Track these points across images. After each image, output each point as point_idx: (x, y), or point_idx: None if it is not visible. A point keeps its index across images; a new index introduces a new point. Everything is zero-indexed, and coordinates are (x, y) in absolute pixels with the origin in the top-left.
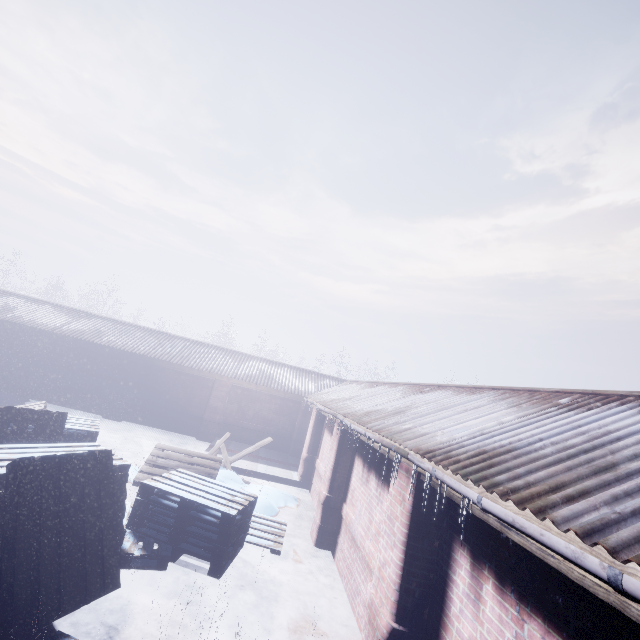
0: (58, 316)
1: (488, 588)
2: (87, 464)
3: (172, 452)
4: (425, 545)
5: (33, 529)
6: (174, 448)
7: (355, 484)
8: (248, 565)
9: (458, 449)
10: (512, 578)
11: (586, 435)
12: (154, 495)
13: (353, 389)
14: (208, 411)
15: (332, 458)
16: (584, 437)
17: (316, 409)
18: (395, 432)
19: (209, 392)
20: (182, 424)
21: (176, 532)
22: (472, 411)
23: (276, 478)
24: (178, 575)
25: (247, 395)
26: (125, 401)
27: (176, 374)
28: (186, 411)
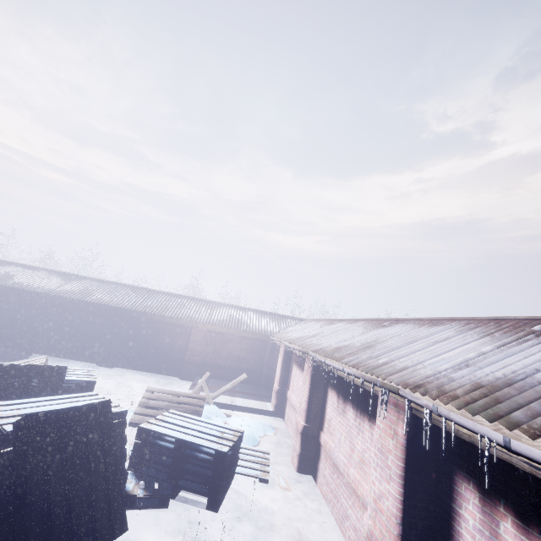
0: (52, 280)
1: (507, 526)
2: (88, 415)
3: (161, 393)
4: (423, 478)
5: (42, 484)
6: (163, 390)
7: (331, 414)
8: (240, 495)
9: (449, 382)
10: (538, 518)
11: None
12: (151, 437)
13: (314, 327)
14: (188, 354)
15: (306, 391)
16: None
17: (284, 347)
18: (373, 367)
19: (187, 337)
20: (166, 367)
21: (174, 471)
22: (444, 342)
23: (253, 410)
24: (179, 511)
25: (220, 338)
26: (115, 350)
27: (158, 323)
28: (169, 355)
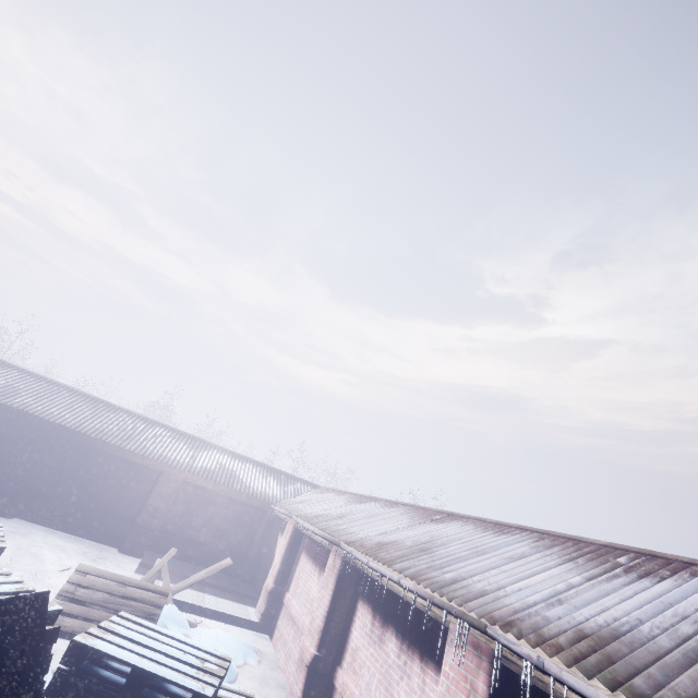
0: None
1: None
2: (11, 618)
3: (98, 578)
4: None
5: None
6: (104, 572)
7: (359, 641)
8: None
9: (545, 623)
10: None
11: (692, 619)
12: (85, 660)
13: (337, 502)
14: (144, 513)
15: (326, 600)
16: (692, 622)
17: (297, 526)
18: (440, 583)
19: (150, 487)
20: (102, 528)
21: None
22: (521, 561)
23: (229, 617)
24: None
25: (200, 495)
26: (26, 489)
27: (110, 458)
28: (112, 510)
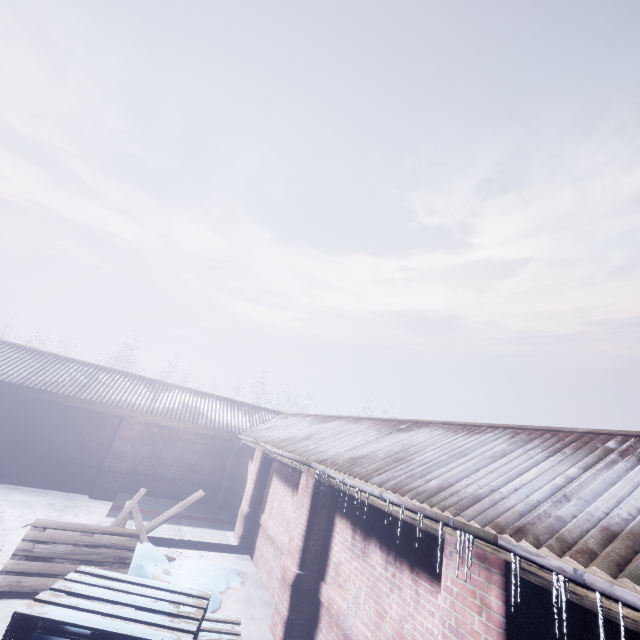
0: None
1: None
2: None
3: (60, 530)
4: None
5: None
6: (64, 524)
7: (340, 556)
8: None
9: (560, 525)
10: None
11: None
12: (36, 629)
13: (301, 424)
14: (110, 458)
15: (303, 520)
16: None
17: (265, 452)
18: (427, 493)
19: (113, 432)
20: (69, 478)
21: None
22: (505, 458)
23: (208, 545)
24: None
25: (166, 434)
26: None
27: (66, 409)
28: (77, 459)
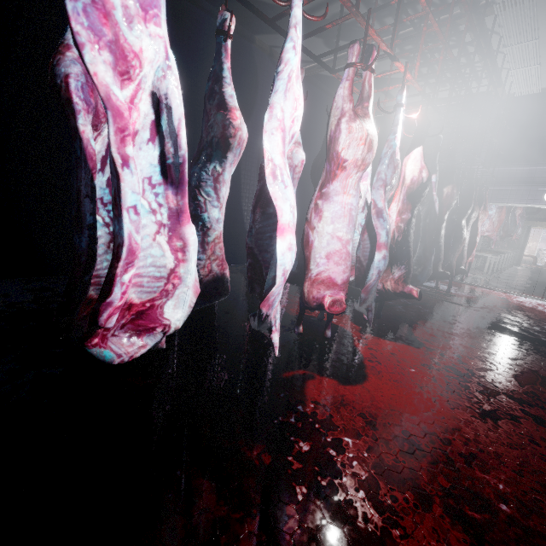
0: None
1: None
2: None
3: None
4: None
5: None
6: None
7: None
8: None
9: None
10: None
11: None
12: None
13: None
14: None
15: None
16: None
17: None
18: None
19: None
20: None
21: None
22: None
23: None
24: None
25: None
26: None
27: None
28: None
